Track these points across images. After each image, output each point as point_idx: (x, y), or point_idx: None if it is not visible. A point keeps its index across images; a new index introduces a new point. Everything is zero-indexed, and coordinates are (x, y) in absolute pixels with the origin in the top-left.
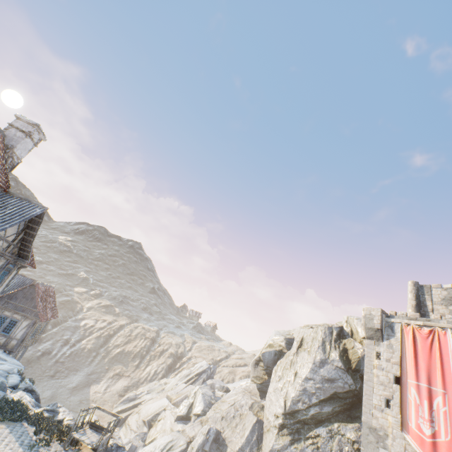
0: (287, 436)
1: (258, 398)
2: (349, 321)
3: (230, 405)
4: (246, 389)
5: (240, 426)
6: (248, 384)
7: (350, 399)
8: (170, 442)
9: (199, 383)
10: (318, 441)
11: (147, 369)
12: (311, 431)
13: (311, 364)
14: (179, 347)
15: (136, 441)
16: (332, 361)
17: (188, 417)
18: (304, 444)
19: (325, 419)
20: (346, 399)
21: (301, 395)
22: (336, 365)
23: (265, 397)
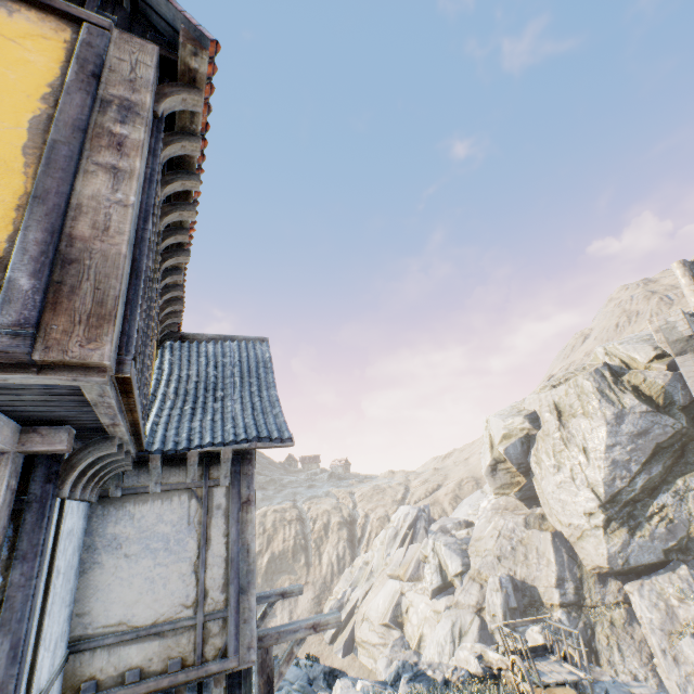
0: (620, 529)
1: (525, 510)
2: (610, 352)
3: (496, 537)
4: (496, 509)
5: (532, 554)
6: (494, 501)
7: (678, 443)
8: (454, 627)
9: (422, 536)
10: (667, 513)
11: (325, 560)
12: (650, 506)
13: (604, 427)
14: (340, 510)
15: (398, 654)
16: (631, 409)
17: (448, 584)
18: (650, 526)
19: (659, 484)
20: (673, 445)
21: (612, 471)
22: (639, 411)
23: (534, 503)
